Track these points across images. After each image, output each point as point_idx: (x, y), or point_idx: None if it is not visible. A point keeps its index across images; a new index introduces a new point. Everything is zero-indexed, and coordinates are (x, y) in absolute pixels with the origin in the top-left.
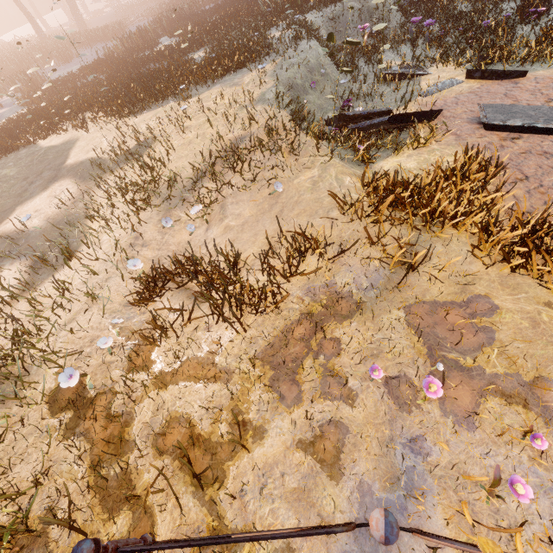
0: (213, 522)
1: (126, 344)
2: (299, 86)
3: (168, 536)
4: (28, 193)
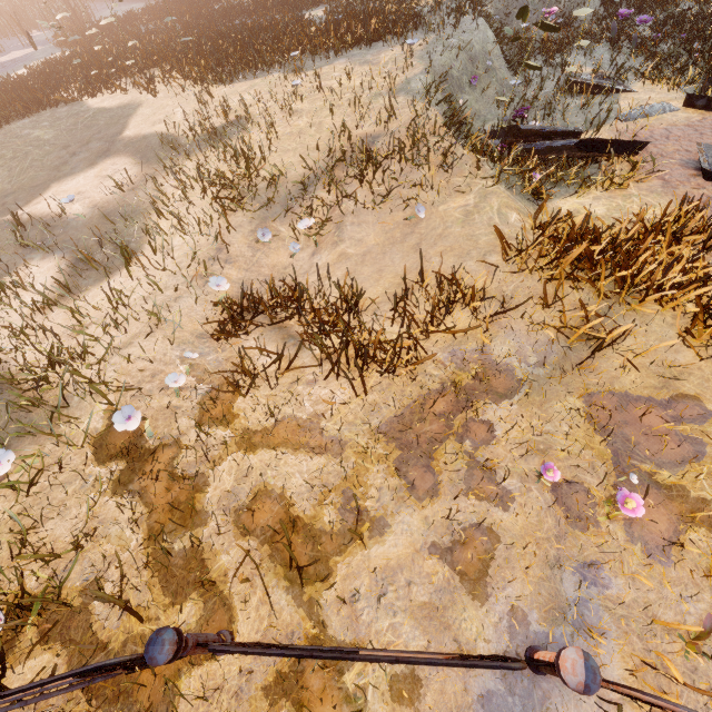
0: (313, 628)
1: (197, 387)
2: (454, 80)
3: (253, 637)
4: (68, 168)
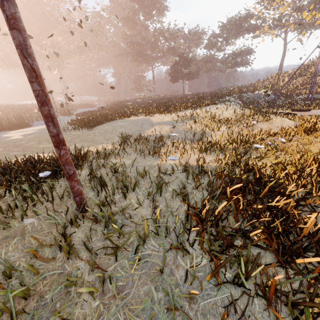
0: None
1: None
2: None
3: None
4: (145, 128)
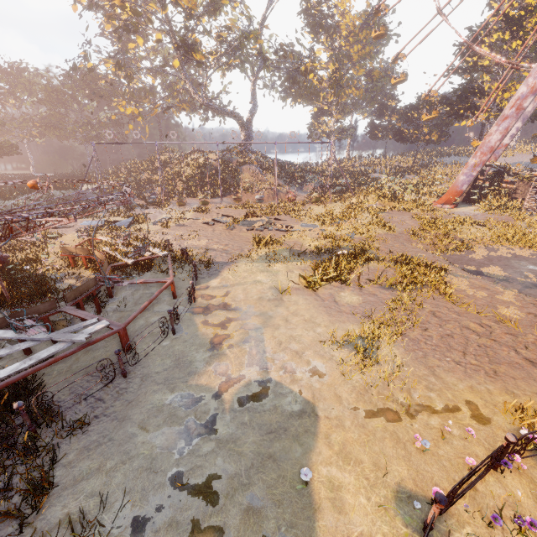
0: None
1: None
2: None
3: None
4: None
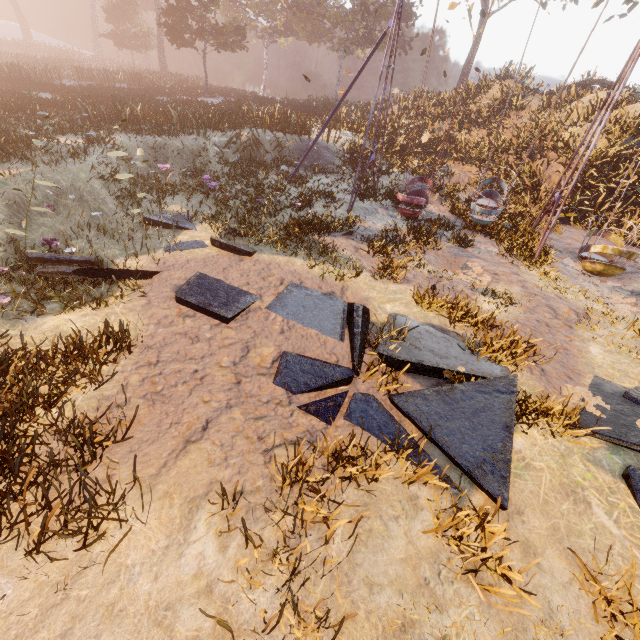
0: None
1: None
2: (32, 205)
3: None
4: None
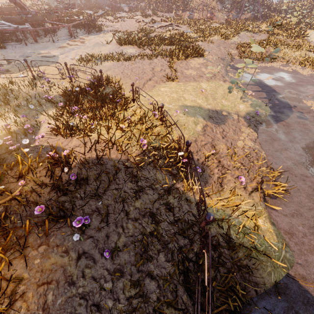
0: None
1: None
2: (51, 4)
3: None
4: None
